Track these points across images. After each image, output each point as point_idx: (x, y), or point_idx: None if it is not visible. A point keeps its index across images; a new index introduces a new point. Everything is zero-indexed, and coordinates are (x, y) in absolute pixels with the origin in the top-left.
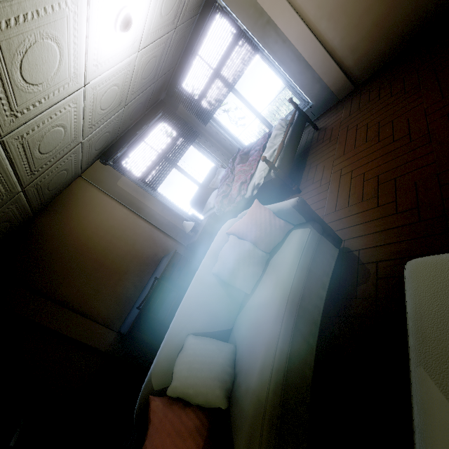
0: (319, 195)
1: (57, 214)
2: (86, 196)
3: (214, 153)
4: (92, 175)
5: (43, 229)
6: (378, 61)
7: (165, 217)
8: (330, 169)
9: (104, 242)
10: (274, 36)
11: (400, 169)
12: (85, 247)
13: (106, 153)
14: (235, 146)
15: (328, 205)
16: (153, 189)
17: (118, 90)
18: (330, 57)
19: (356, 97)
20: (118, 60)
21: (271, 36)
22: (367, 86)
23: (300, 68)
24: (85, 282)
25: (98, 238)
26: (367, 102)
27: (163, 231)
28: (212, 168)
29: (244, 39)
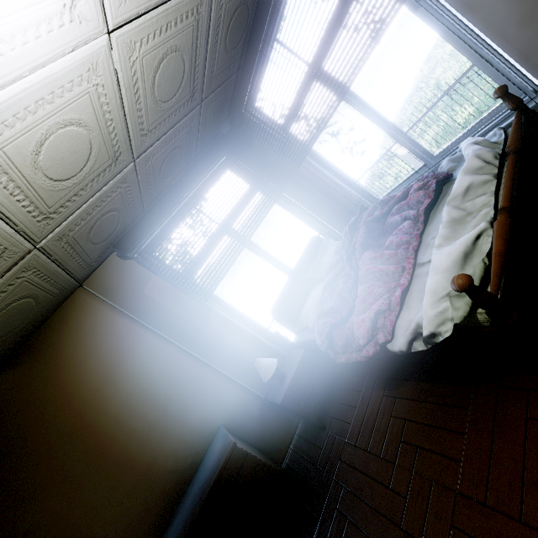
0: None
1: (35, 362)
2: (88, 321)
3: (315, 212)
4: (102, 280)
5: (7, 396)
6: None
7: (227, 344)
8: None
9: (114, 408)
10: None
11: None
12: (79, 422)
13: (122, 242)
14: (352, 196)
15: None
16: (202, 299)
17: (91, 132)
18: None
19: None
20: (35, 57)
21: None
22: None
23: (524, 7)
24: (72, 496)
25: (103, 400)
26: None
27: (222, 372)
28: (312, 239)
29: None
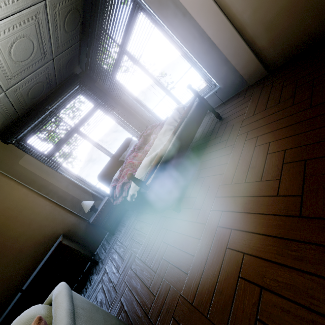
0: (190, 240)
1: None
2: None
3: (131, 124)
4: None
5: None
6: (301, 42)
7: (70, 193)
8: (212, 198)
9: None
10: (172, 7)
11: (303, 321)
12: None
13: (3, 134)
14: (151, 117)
15: (190, 278)
16: (54, 169)
17: None
18: (238, 35)
19: (266, 89)
20: None
21: (169, 8)
22: (281, 75)
23: (205, 47)
24: None
25: None
26: (276, 103)
27: (65, 207)
28: (127, 139)
29: (136, 12)
